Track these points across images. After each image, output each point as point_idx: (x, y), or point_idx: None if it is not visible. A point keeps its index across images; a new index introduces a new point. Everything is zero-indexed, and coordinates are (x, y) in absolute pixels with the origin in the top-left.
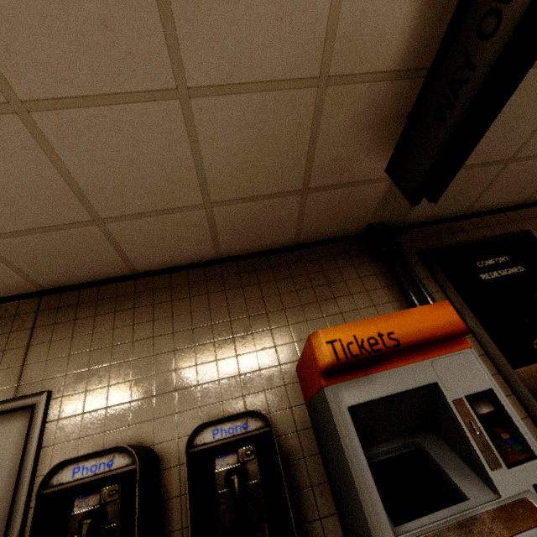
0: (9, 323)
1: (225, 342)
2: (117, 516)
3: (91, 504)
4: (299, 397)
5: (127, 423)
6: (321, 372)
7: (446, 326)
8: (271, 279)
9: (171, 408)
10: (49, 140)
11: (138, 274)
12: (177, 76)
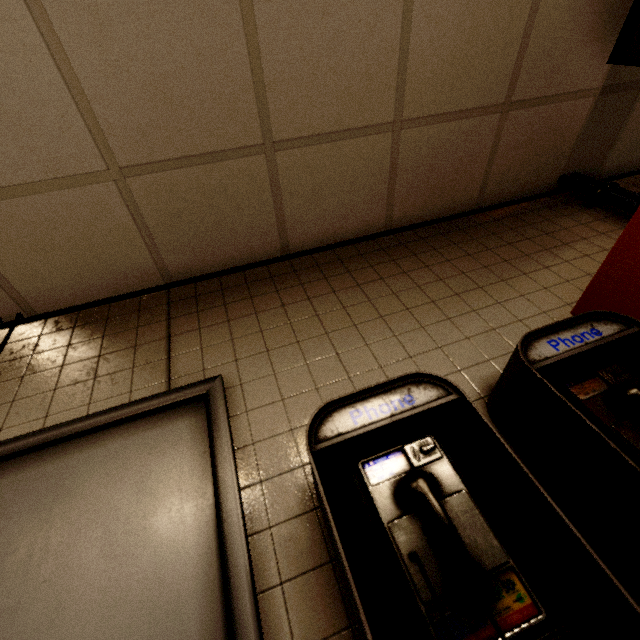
0: (133, 318)
1: (448, 300)
2: (457, 480)
3: (396, 471)
4: None
5: None
6: None
7: None
8: (468, 239)
9: None
10: None
11: (290, 255)
12: None
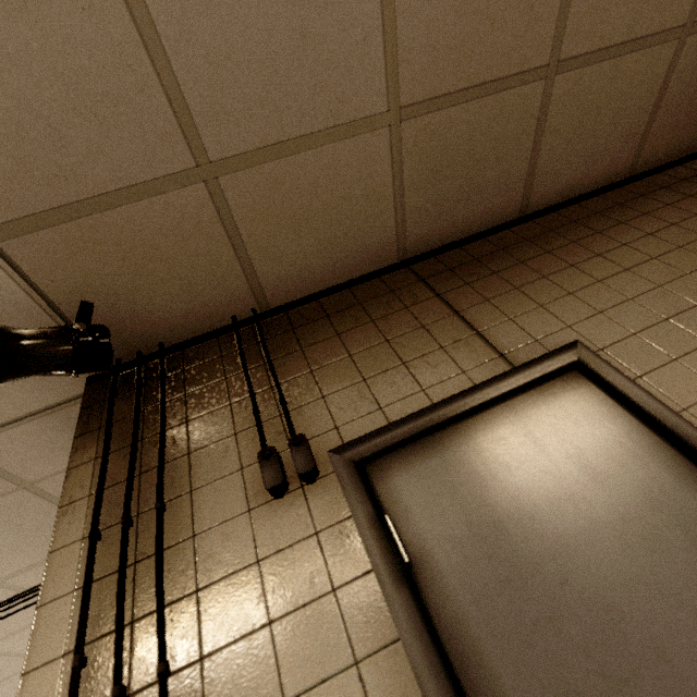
0: (392, 299)
1: None
2: None
3: None
4: None
5: None
6: None
7: None
8: None
9: None
10: None
11: (528, 216)
12: None
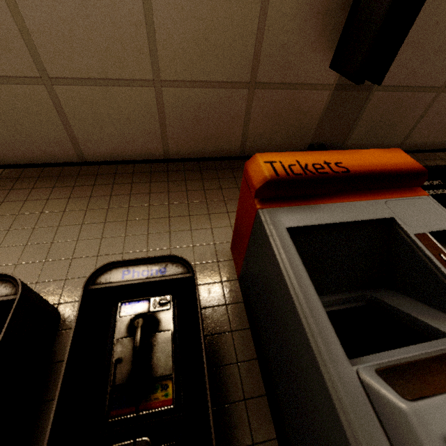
0: None
1: (160, 220)
2: None
3: None
4: (231, 273)
5: (34, 280)
6: (257, 195)
7: (401, 164)
8: (214, 177)
9: (89, 270)
10: None
11: (86, 163)
12: None
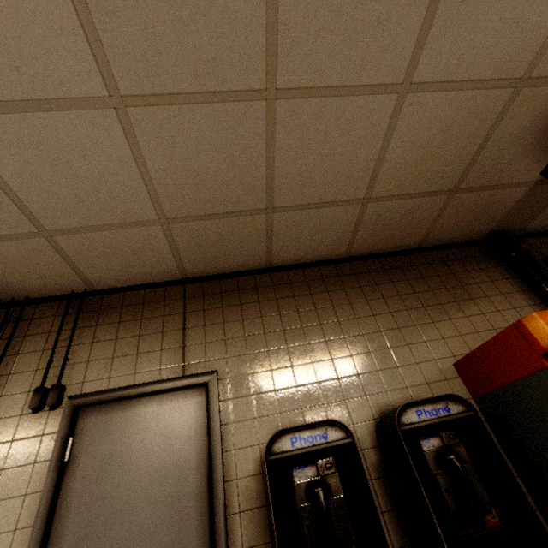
0: (161, 307)
1: (374, 335)
2: (340, 488)
3: (309, 475)
4: (464, 391)
5: (298, 406)
6: (544, 354)
7: None
8: (403, 279)
9: (338, 394)
10: (276, 127)
11: (272, 268)
12: (408, 72)
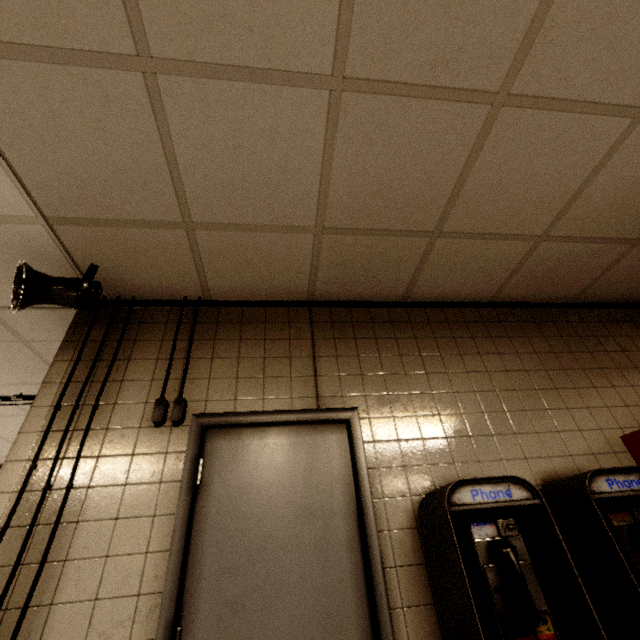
0: (285, 329)
1: (529, 393)
2: (525, 553)
3: (489, 534)
4: None
5: (450, 460)
6: None
7: None
8: (556, 335)
9: (494, 453)
10: (487, 138)
11: (407, 303)
12: None
